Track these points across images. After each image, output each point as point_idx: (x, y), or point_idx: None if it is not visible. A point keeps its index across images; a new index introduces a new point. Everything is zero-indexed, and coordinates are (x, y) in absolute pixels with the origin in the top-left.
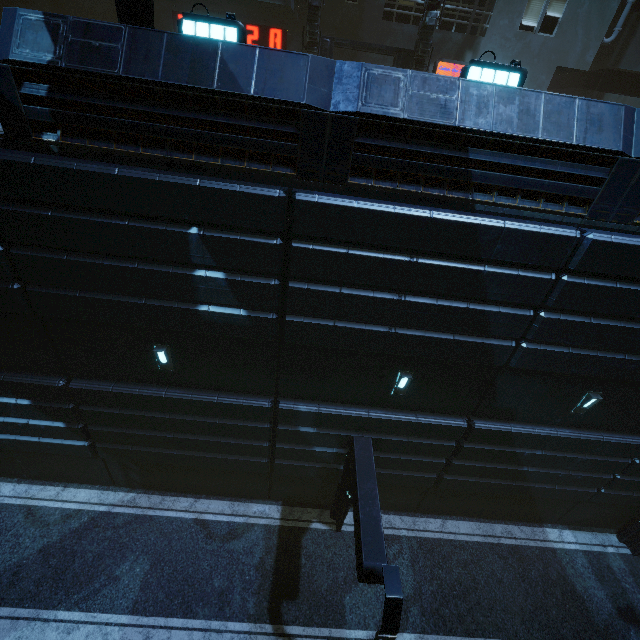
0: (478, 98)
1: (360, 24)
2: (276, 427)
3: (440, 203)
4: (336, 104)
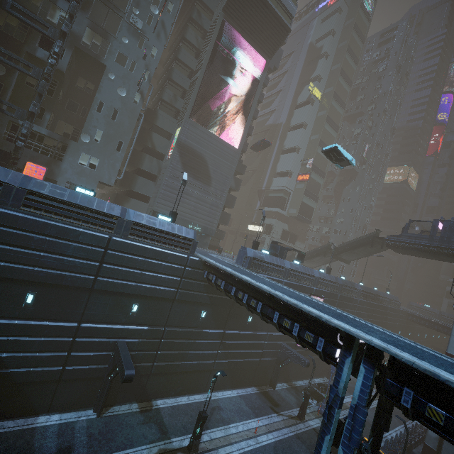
0: None
1: None
2: None
3: None
4: None
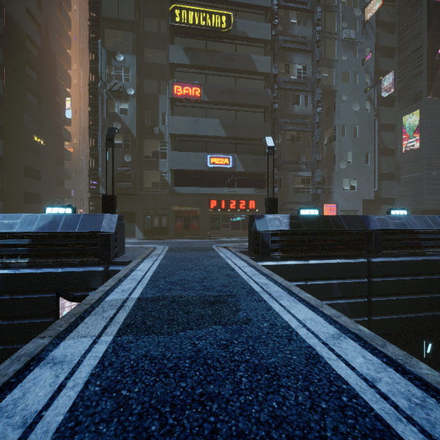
0: (409, 220)
1: (284, 195)
2: None
3: (414, 254)
4: (369, 228)
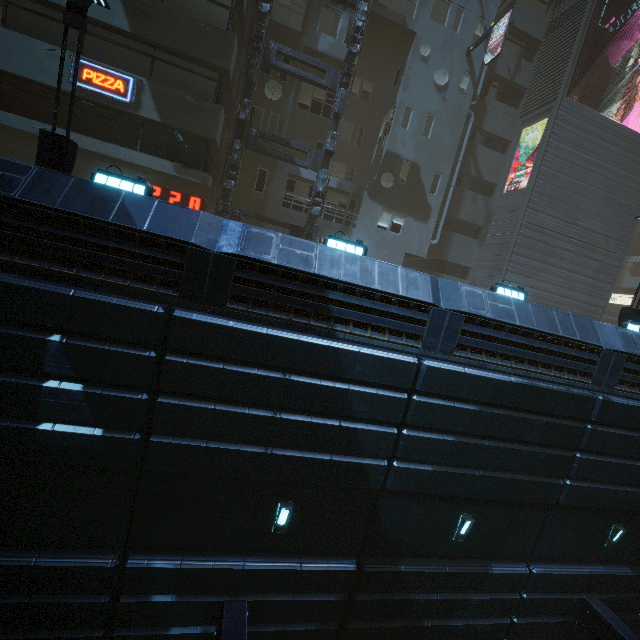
0: (331, 257)
1: (265, 206)
2: (118, 600)
3: (308, 329)
4: (220, 247)
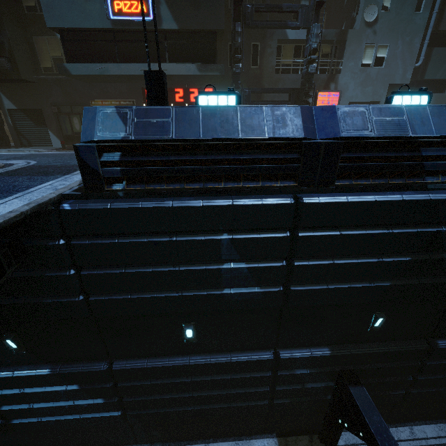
0: (419, 115)
1: (261, 78)
2: (277, 373)
3: (402, 188)
4: (321, 134)
